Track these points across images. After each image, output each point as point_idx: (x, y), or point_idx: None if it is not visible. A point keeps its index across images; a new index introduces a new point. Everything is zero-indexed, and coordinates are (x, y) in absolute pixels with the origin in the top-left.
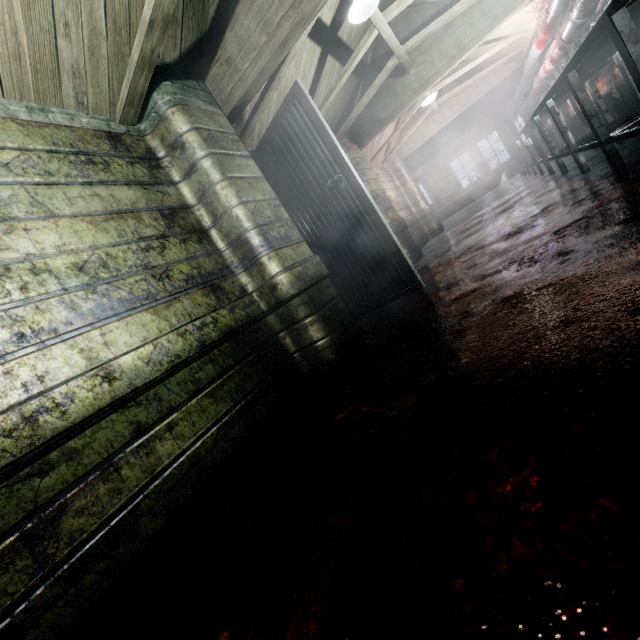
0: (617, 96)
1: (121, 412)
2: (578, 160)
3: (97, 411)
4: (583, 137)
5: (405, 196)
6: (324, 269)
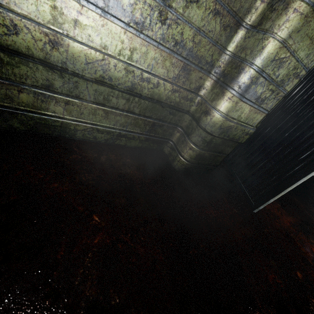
0: None
1: (47, 69)
2: None
3: (29, 55)
4: None
5: None
6: (244, 139)
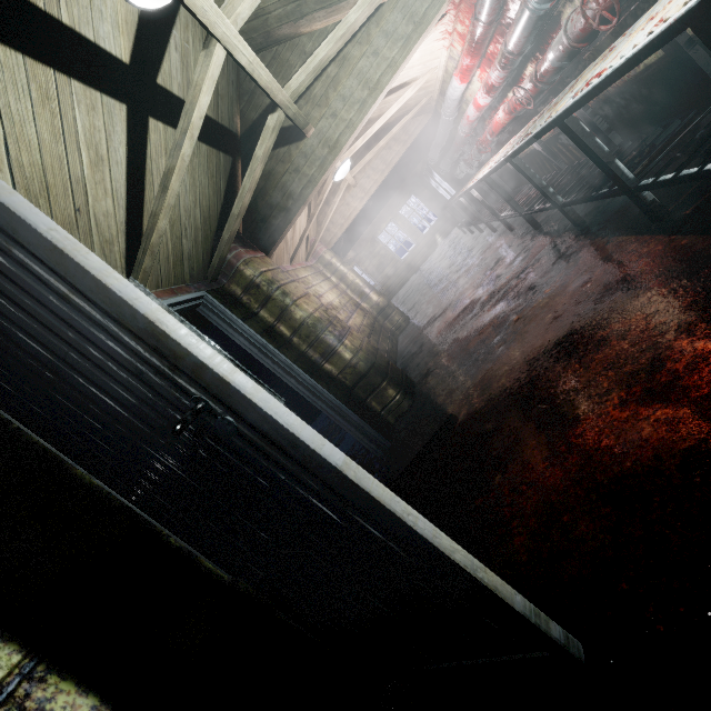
0: (604, 111)
1: None
2: (646, 202)
3: None
4: (577, 173)
5: (349, 292)
6: None
